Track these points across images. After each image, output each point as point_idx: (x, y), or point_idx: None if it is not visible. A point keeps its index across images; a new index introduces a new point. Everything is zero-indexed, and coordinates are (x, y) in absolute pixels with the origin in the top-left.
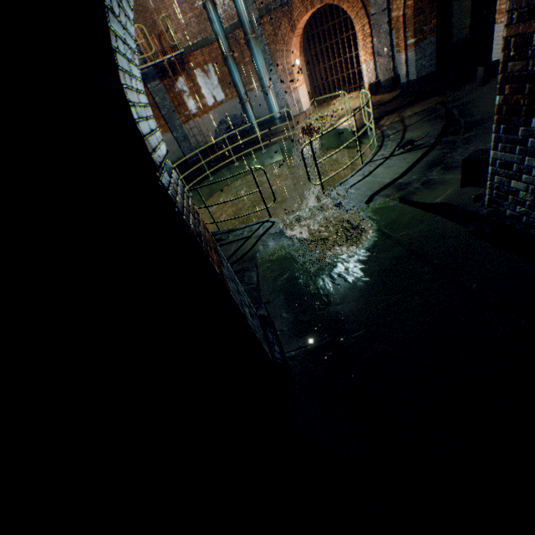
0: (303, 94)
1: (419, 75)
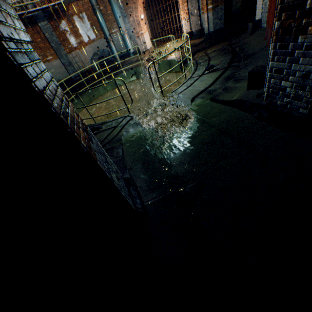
0: (146, 38)
1: (215, 29)
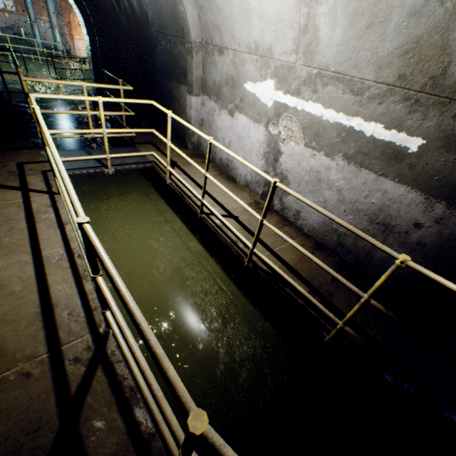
0: (83, 46)
1: None
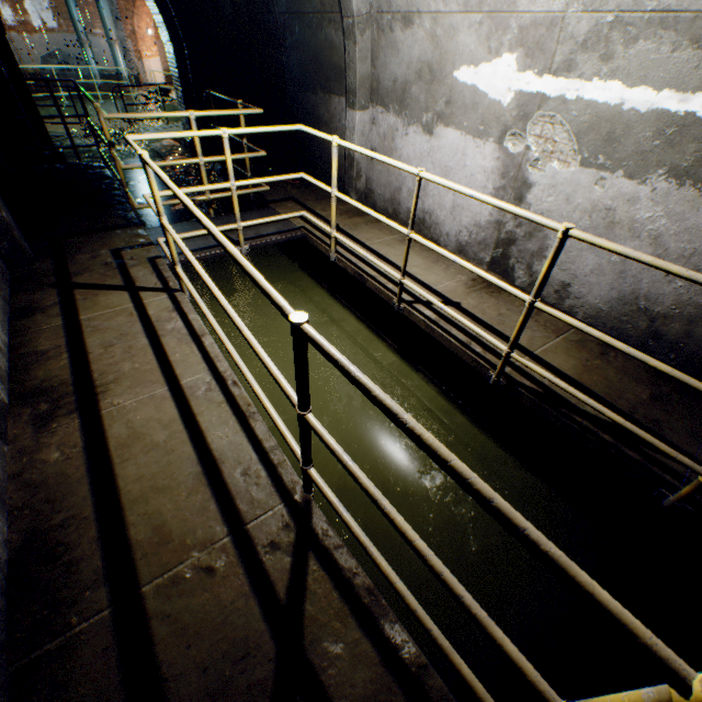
0: (156, 66)
1: None
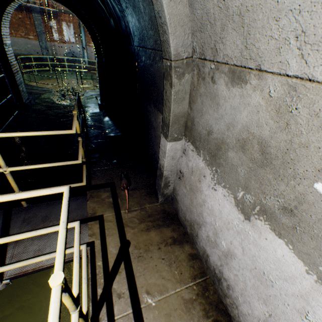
0: None
1: None
